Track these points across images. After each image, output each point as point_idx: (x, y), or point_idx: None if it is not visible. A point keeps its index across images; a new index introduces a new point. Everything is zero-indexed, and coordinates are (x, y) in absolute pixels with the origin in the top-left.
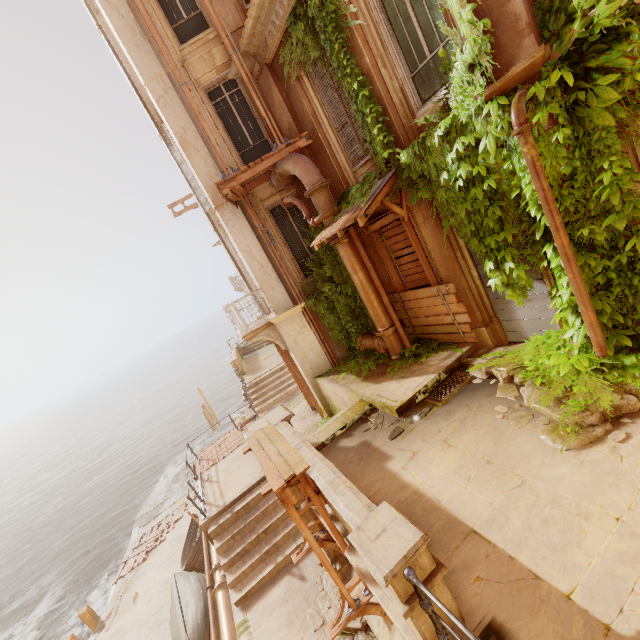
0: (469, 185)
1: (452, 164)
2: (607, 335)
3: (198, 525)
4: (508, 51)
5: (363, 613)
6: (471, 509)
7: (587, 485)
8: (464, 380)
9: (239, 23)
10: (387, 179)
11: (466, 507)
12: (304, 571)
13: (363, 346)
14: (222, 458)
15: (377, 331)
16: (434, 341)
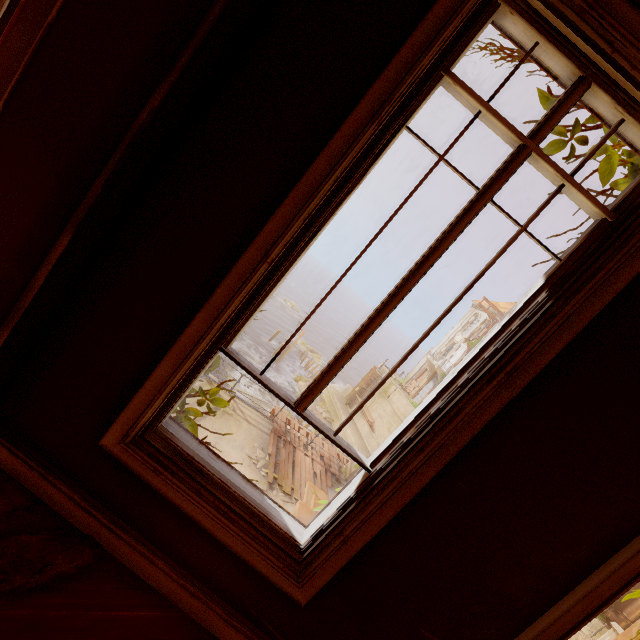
0: None
1: None
2: None
3: None
4: None
5: None
6: None
7: None
8: None
9: None
10: None
11: None
12: None
13: None
14: None
15: (624, 615)
16: None
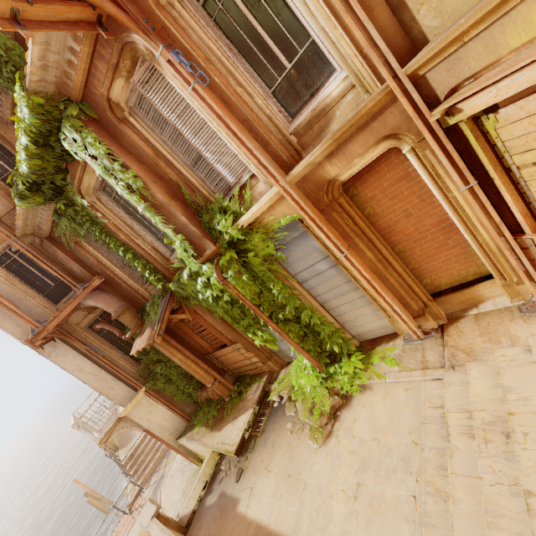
0: (217, 298)
1: (202, 290)
2: (319, 359)
3: None
4: (200, 245)
5: None
6: (285, 522)
7: (330, 471)
8: (269, 406)
9: (10, 206)
10: (167, 302)
11: (283, 522)
12: None
13: (203, 397)
14: None
15: (207, 387)
16: (247, 376)
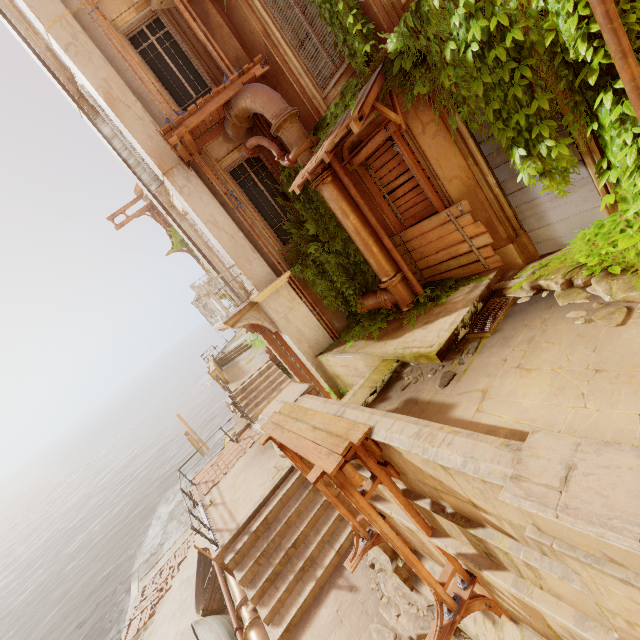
0: (484, 50)
1: (459, 28)
2: None
3: (207, 560)
4: None
5: (466, 613)
6: (612, 429)
7: None
8: (506, 304)
9: None
10: (375, 76)
11: (602, 429)
12: (352, 579)
13: (365, 308)
14: (222, 476)
15: (382, 282)
16: (449, 280)
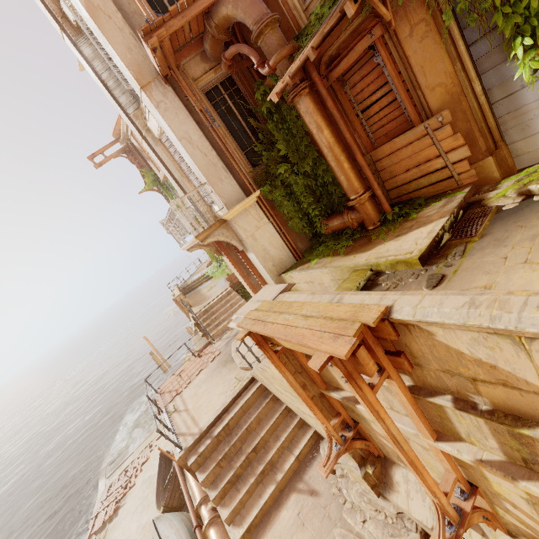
0: None
1: None
2: None
3: (167, 462)
4: None
5: (466, 526)
6: None
7: None
8: (489, 212)
9: None
10: None
11: None
12: (313, 484)
13: (330, 229)
14: (185, 386)
15: (351, 200)
16: (417, 198)
